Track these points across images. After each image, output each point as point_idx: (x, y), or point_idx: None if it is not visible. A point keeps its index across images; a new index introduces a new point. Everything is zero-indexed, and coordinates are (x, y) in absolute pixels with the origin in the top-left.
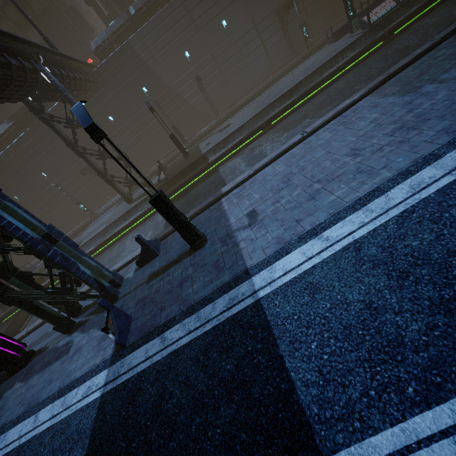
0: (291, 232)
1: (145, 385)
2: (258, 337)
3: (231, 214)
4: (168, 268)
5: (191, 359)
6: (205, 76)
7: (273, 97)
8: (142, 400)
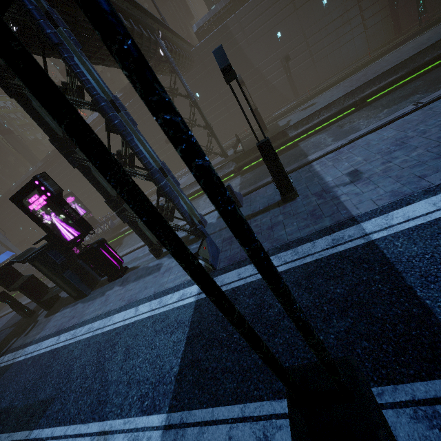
0: (411, 186)
1: (241, 297)
2: (375, 270)
3: (327, 174)
4: (254, 216)
5: (291, 282)
6: (293, 57)
7: (372, 75)
8: (239, 306)
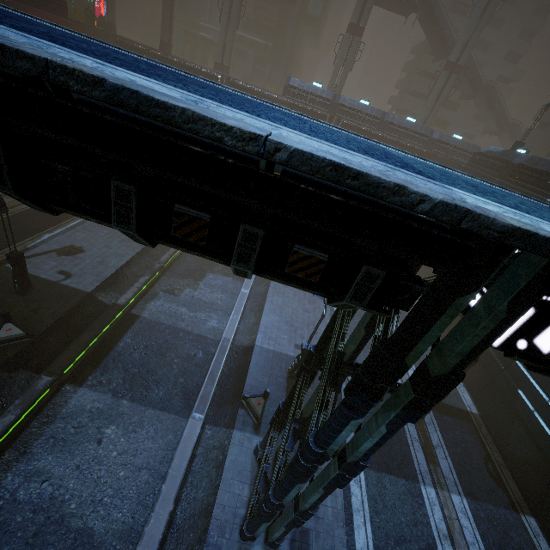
0: None
1: None
2: None
3: (285, 351)
4: None
5: None
6: None
7: None
8: None
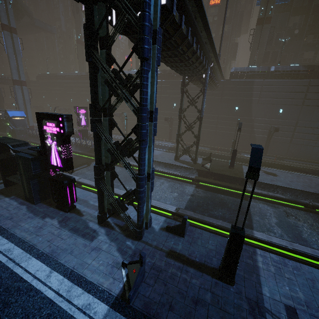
0: None
1: None
2: None
3: (266, 282)
4: (188, 264)
5: None
6: (279, 129)
7: None
8: None
